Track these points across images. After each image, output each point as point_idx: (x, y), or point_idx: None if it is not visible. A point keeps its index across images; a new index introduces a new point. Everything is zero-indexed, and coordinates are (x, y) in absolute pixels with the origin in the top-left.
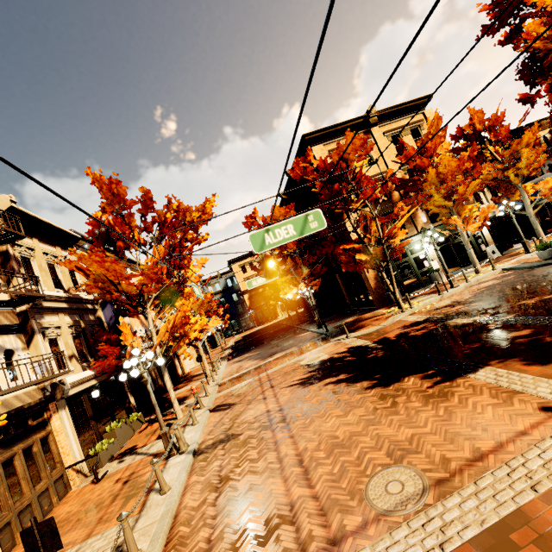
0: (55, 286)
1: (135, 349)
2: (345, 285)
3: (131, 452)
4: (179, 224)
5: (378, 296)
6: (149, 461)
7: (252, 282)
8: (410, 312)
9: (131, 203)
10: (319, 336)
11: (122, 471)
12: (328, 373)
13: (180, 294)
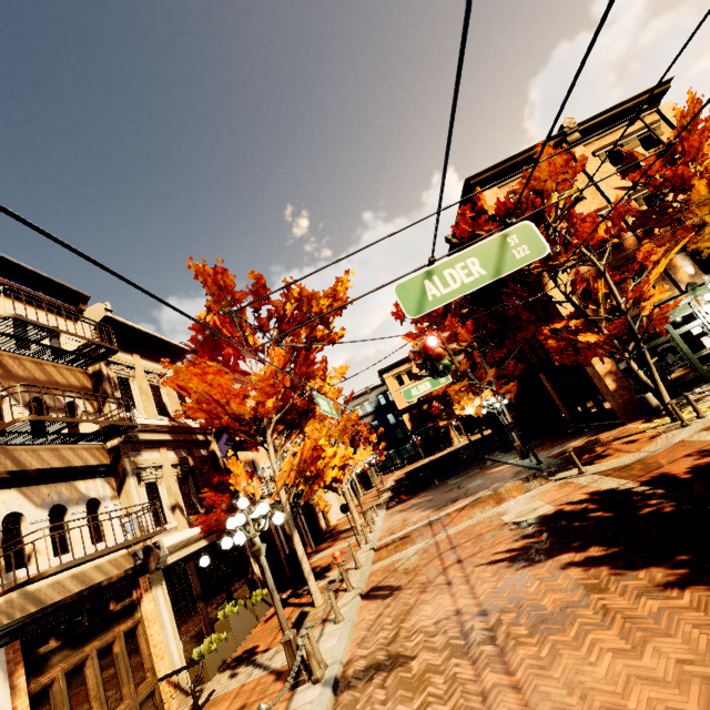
0: (159, 413)
1: (242, 499)
2: (557, 389)
3: (249, 658)
4: (304, 318)
5: (622, 402)
6: (269, 684)
7: (411, 391)
8: (700, 426)
9: (241, 297)
10: (526, 472)
11: (232, 696)
12: (561, 541)
13: (311, 415)
